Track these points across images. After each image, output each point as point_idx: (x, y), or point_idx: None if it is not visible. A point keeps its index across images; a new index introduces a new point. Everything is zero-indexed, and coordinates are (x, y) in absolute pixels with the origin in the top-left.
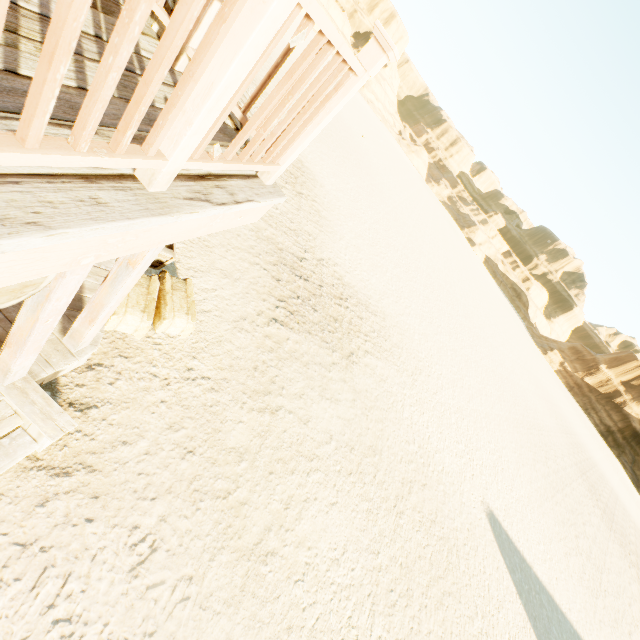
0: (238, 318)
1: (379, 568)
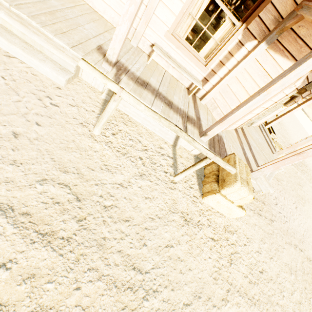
0: None
1: None
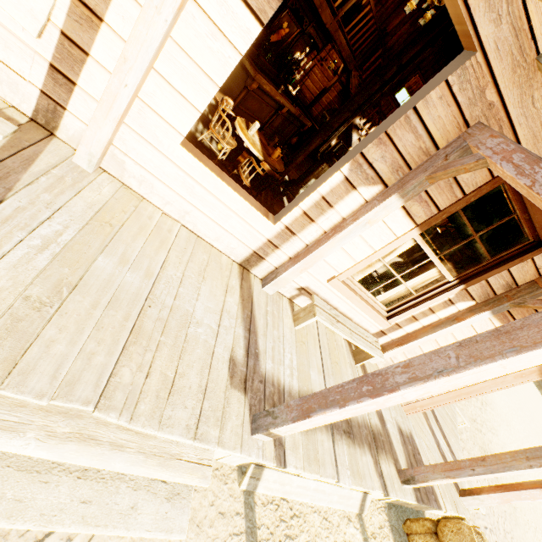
0: None
1: None
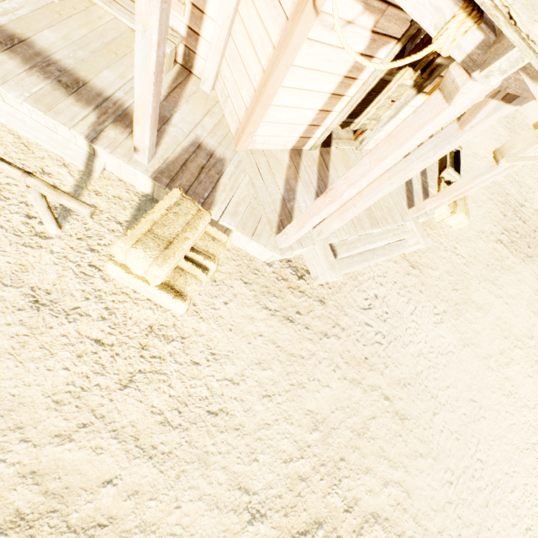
0: (479, 231)
1: None
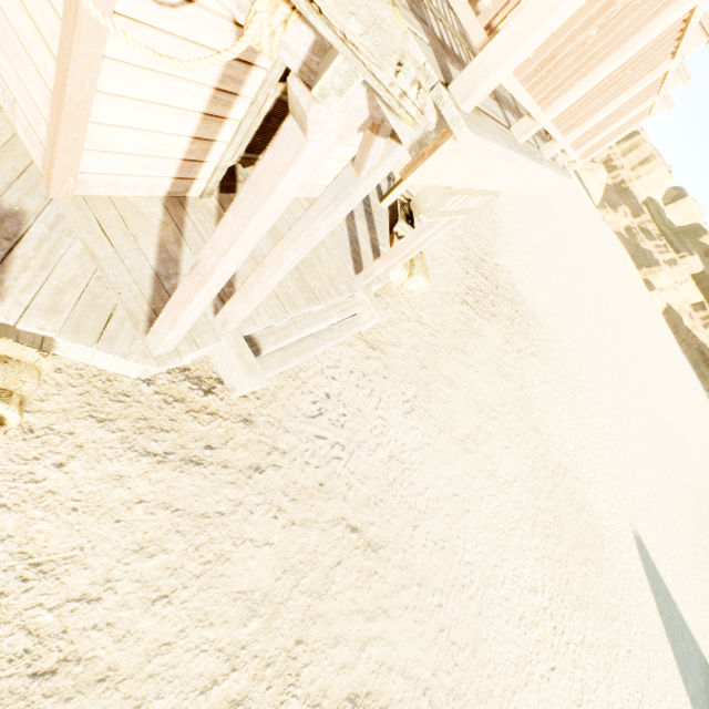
0: (443, 293)
1: (538, 507)
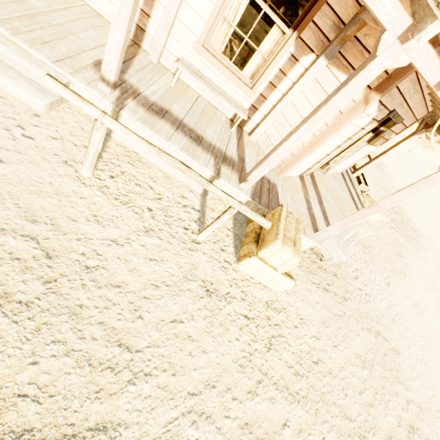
0: (381, 221)
1: None
